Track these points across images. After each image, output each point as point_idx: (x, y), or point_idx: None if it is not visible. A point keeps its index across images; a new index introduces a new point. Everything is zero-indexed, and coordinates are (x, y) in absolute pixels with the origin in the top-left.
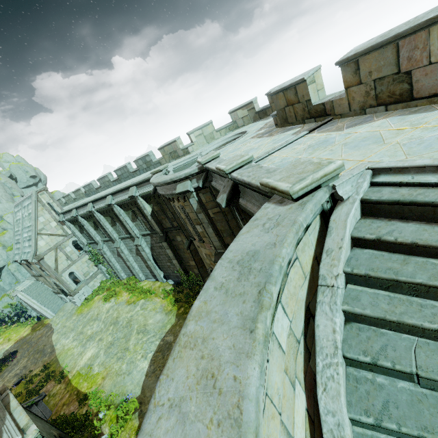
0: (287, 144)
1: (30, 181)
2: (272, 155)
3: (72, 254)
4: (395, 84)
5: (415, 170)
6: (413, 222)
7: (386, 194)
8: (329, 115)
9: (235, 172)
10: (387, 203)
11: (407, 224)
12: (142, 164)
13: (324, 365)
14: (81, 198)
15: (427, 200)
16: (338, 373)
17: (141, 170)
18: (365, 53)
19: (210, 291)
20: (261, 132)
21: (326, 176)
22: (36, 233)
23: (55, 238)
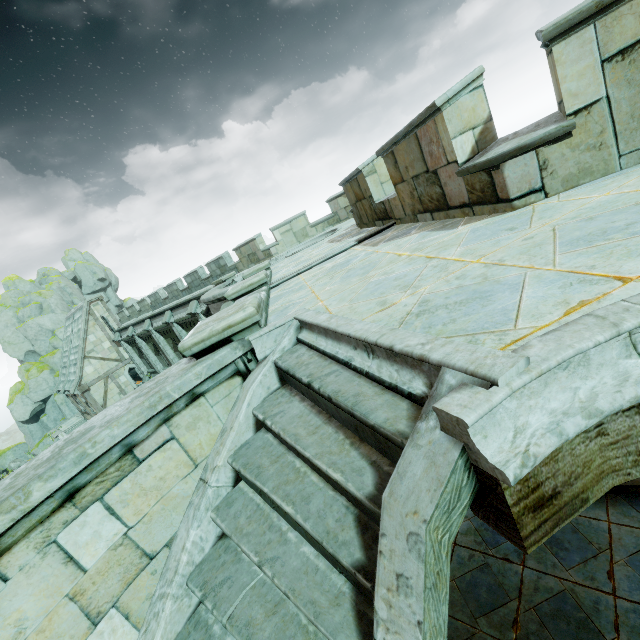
0: (324, 259)
1: (97, 284)
2: (300, 274)
3: (128, 386)
4: (430, 186)
5: (316, 328)
6: (306, 402)
7: (291, 358)
8: (391, 218)
9: (240, 298)
10: (285, 372)
11: (300, 403)
12: (216, 269)
13: (159, 594)
14: (146, 310)
15: (300, 375)
16: (163, 609)
17: (214, 277)
18: (395, 143)
19: (8, 478)
20: (342, 233)
21: (232, 328)
22: (83, 355)
23: (107, 363)
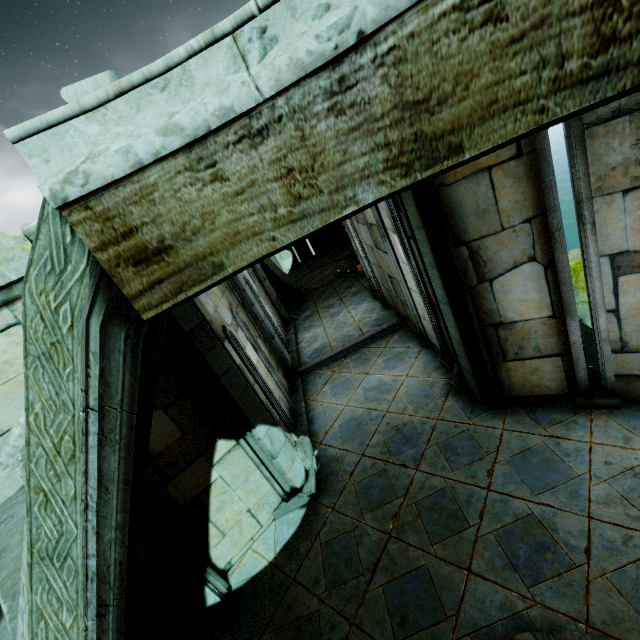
0: None
1: None
2: None
3: None
4: None
5: None
6: None
7: None
8: None
9: None
10: None
11: None
12: None
13: None
14: None
15: None
16: None
17: None
18: None
19: None
20: None
21: None
22: None
23: None
